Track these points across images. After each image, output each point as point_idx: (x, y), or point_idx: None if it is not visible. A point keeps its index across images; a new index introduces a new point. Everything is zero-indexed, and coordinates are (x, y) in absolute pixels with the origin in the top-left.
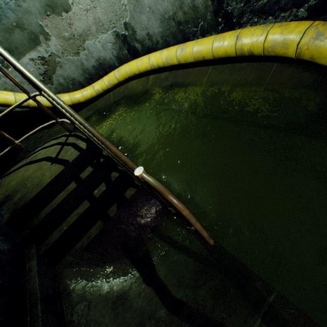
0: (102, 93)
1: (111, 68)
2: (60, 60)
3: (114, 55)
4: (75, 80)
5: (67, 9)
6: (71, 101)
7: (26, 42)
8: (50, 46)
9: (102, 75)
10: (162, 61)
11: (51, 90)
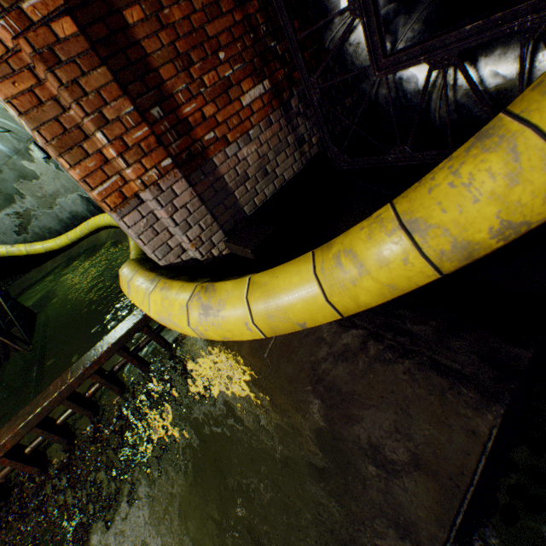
0: (78, 240)
1: (86, 218)
2: (36, 212)
3: (85, 209)
4: (53, 229)
5: (38, 177)
6: (44, 250)
7: (4, 201)
8: (27, 202)
9: (80, 223)
10: (110, 222)
11: (28, 238)
